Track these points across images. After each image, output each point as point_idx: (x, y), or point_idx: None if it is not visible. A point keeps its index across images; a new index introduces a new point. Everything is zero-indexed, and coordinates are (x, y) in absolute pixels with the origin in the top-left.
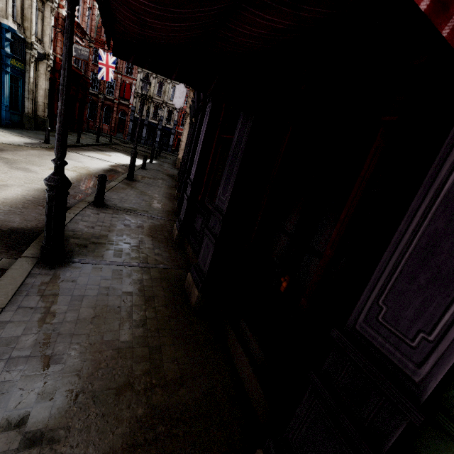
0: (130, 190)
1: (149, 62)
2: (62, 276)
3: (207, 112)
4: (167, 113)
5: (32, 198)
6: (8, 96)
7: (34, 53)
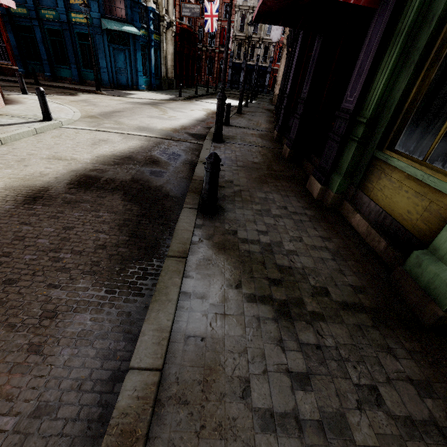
0: (241, 118)
1: (268, 21)
2: (224, 145)
3: (299, 39)
4: (263, 51)
5: (193, 123)
6: (153, 66)
7: (165, 24)
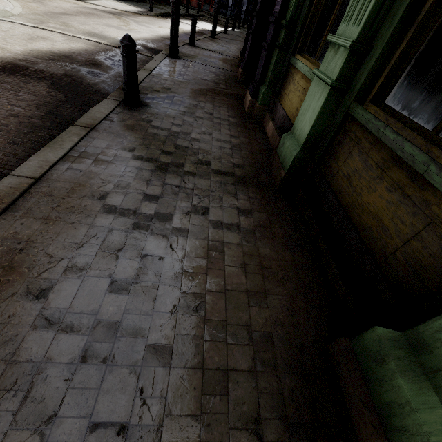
0: (212, 42)
1: None
2: (179, 61)
3: None
4: None
5: (155, 39)
6: None
7: None
